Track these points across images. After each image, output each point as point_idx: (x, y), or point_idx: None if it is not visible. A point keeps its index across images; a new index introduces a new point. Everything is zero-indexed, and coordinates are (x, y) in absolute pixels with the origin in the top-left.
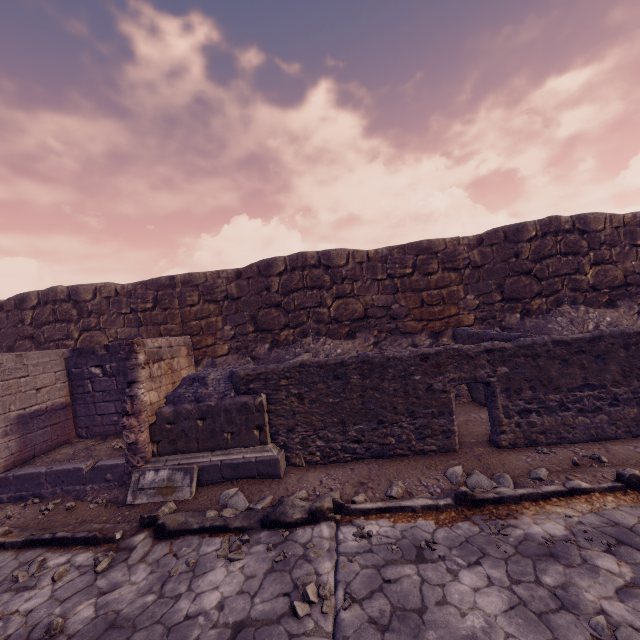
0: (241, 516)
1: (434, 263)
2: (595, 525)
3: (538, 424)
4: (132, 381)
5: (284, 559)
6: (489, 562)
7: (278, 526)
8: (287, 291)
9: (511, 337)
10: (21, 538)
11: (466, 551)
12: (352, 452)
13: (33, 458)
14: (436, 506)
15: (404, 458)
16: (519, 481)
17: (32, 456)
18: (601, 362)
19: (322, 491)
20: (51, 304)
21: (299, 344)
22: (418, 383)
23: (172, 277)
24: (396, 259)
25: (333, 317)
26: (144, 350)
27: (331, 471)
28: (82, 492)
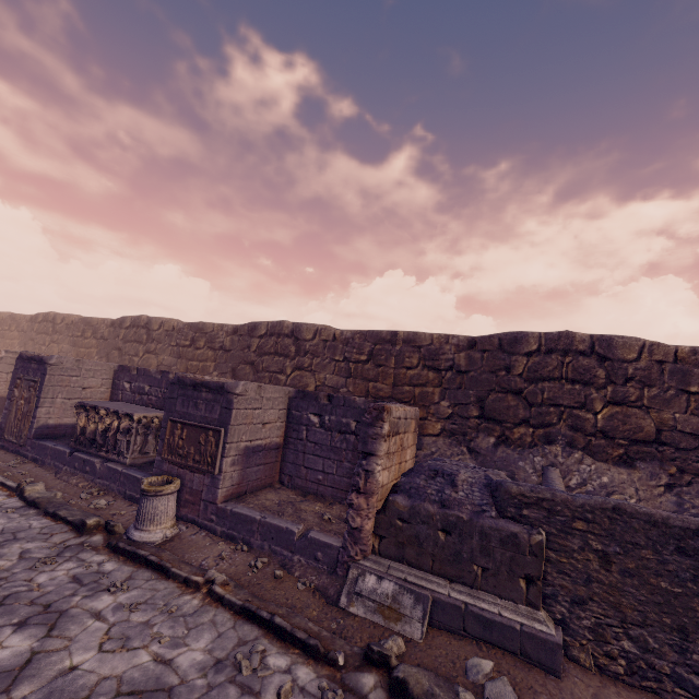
0: None
1: None
2: None
3: None
4: (370, 452)
5: None
6: None
7: None
8: (535, 377)
9: None
10: (238, 600)
11: None
12: (694, 691)
13: (244, 494)
14: None
15: None
16: None
17: (244, 492)
18: None
19: None
20: (275, 336)
21: (540, 451)
22: None
23: (394, 332)
24: None
25: (600, 428)
26: (389, 419)
27: None
28: (288, 560)
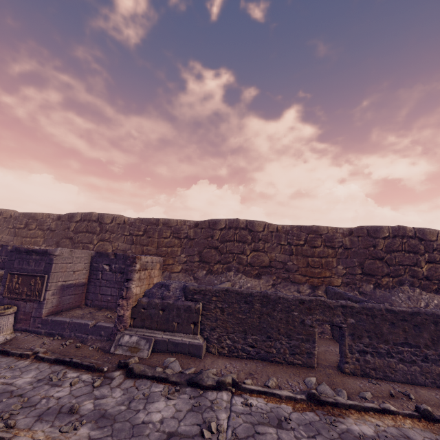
0: (176, 375)
1: (319, 241)
2: (394, 434)
3: (371, 362)
4: (129, 279)
5: (199, 406)
6: (321, 438)
7: (197, 386)
8: (223, 240)
9: (360, 300)
10: (53, 357)
11: (308, 429)
12: (247, 352)
13: (61, 312)
14: (295, 398)
15: (280, 364)
16: (351, 396)
17: (61, 310)
18: (417, 330)
19: (225, 372)
20: (87, 221)
21: (224, 275)
22: (296, 317)
23: (158, 219)
24: (294, 234)
25: (249, 262)
26: (140, 262)
27: (233, 362)
28: (85, 339)
